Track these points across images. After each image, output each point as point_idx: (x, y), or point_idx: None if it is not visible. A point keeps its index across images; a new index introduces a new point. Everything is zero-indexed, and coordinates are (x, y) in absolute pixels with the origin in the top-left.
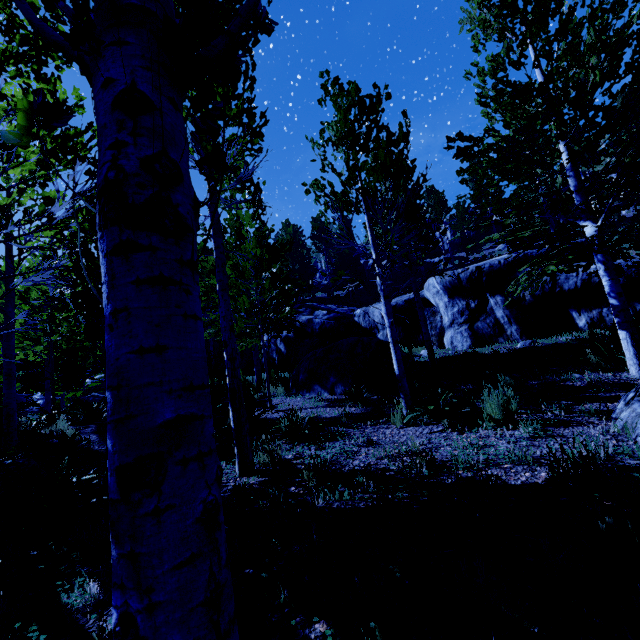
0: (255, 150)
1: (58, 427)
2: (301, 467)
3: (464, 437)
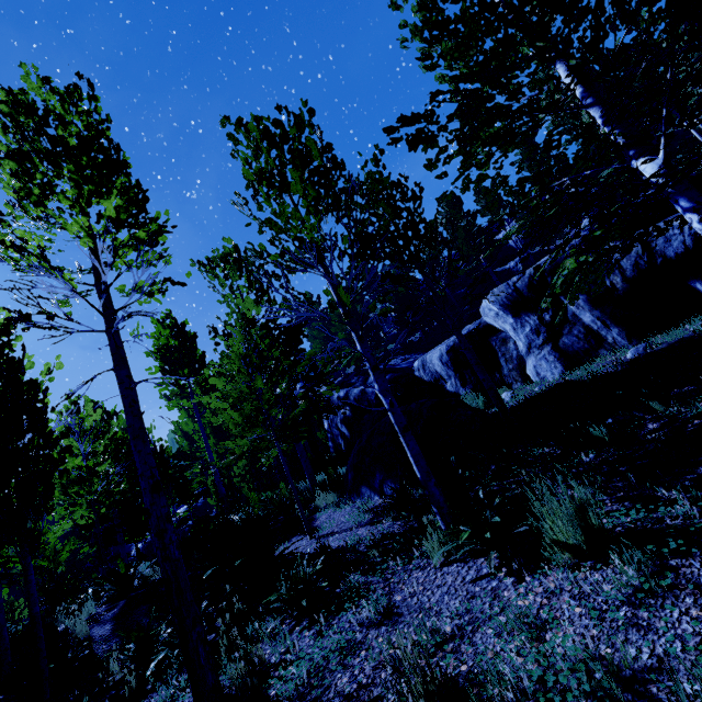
0: (148, 244)
1: (74, 621)
2: (272, 693)
3: (521, 593)
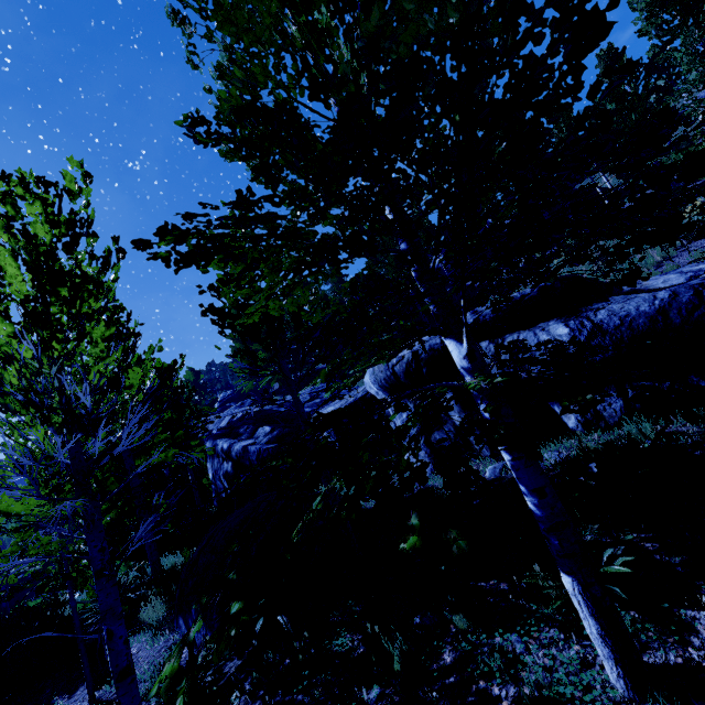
0: None
1: None
2: None
3: None
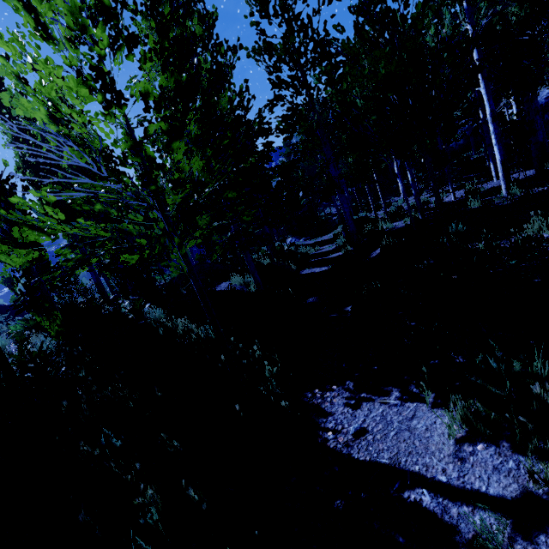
0: None
1: None
2: None
3: None
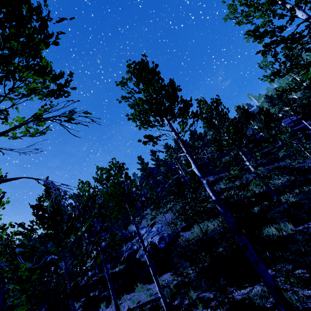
0: None
1: None
2: None
3: None
